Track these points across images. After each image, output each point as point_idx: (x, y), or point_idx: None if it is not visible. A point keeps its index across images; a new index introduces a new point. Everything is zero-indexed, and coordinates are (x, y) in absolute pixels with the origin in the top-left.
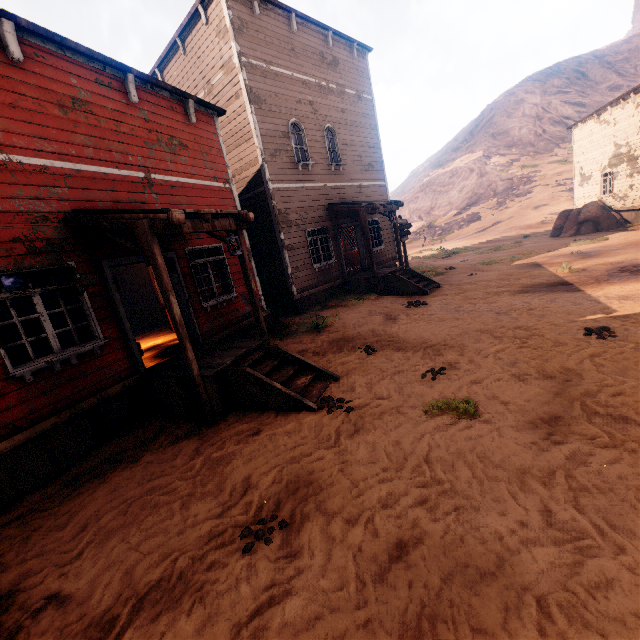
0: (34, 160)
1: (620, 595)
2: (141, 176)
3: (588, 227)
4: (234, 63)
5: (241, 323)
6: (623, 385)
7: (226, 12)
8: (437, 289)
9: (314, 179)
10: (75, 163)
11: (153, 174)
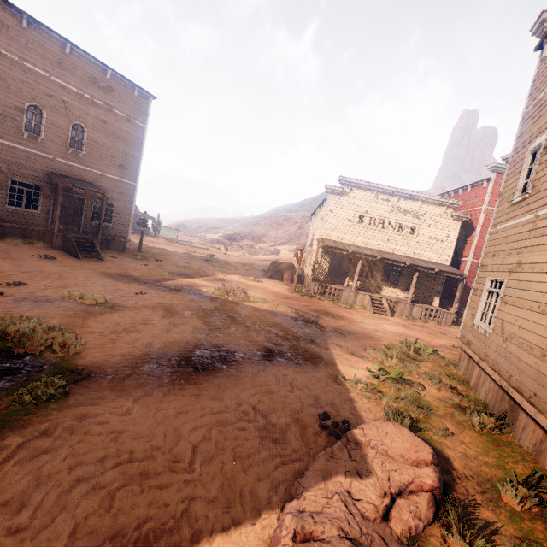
0: None
1: None
2: None
3: (277, 275)
4: None
5: None
6: None
7: None
8: (97, 260)
9: (42, 149)
10: None
11: None
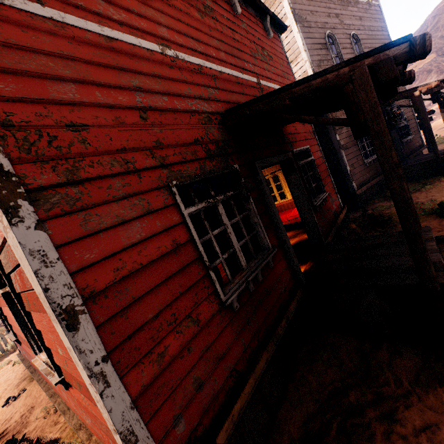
0: (192, 59)
1: None
2: (255, 81)
3: None
4: None
5: (337, 221)
6: None
7: None
8: None
9: None
10: (216, 65)
11: (260, 80)
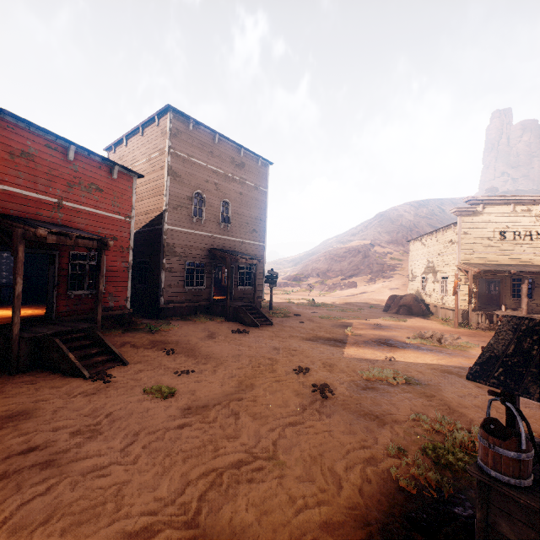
0: None
1: (104, 478)
2: (54, 201)
3: (404, 310)
4: (165, 151)
5: None
6: (262, 397)
7: (169, 124)
8: (269, 325)
9: (204, 229)
10: (5, 185)
11: (65, 201)
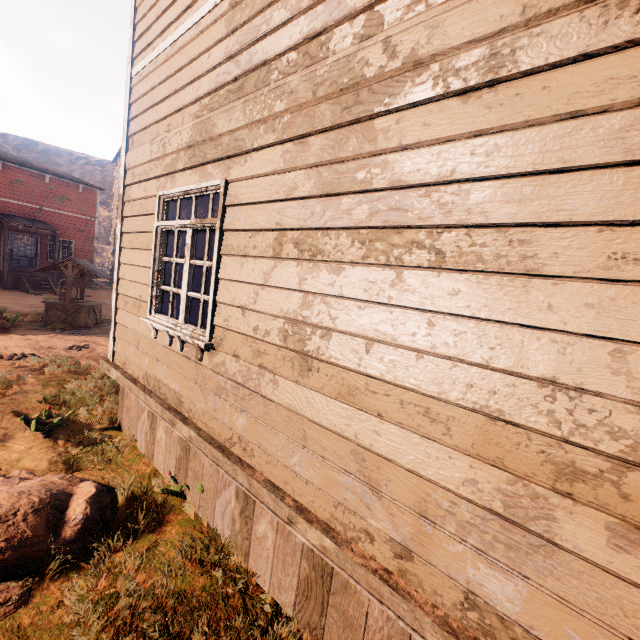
0: None
1: None
2: (38, 207)
3: None
4: None
5: None
6: None
7: None
8: None
9: None
10: (8, 199)
11: (45, 208)
